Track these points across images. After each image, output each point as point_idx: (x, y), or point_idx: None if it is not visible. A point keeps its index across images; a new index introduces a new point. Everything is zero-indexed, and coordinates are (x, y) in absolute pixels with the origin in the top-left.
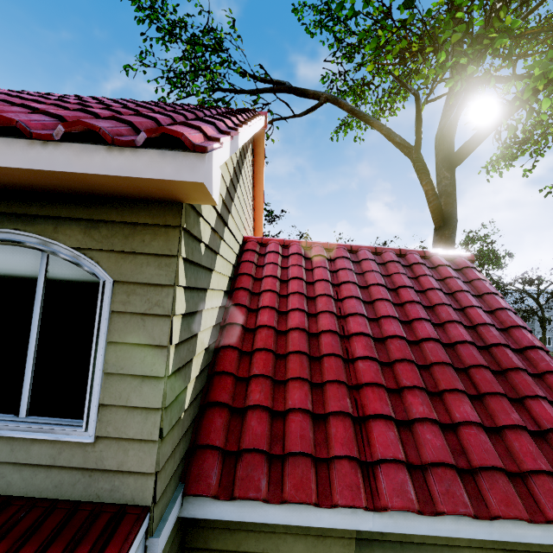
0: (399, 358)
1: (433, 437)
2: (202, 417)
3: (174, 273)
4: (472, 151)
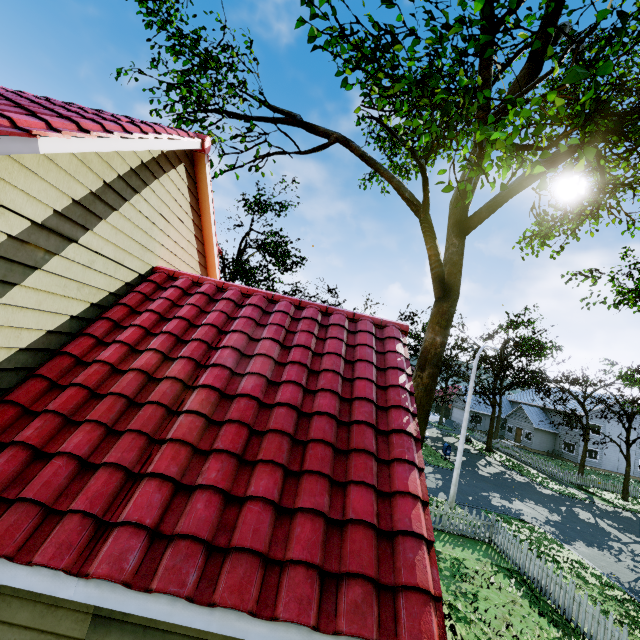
0: (232, 418)
1: (203, 507)
2: None
3: None
4: (483, 220)
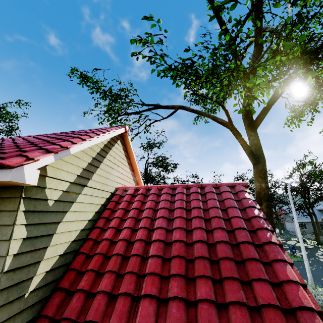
0: (175, 255)
1: (176, 310)
2: (51, 297)
3: (14, 219)
4: (263, 119)
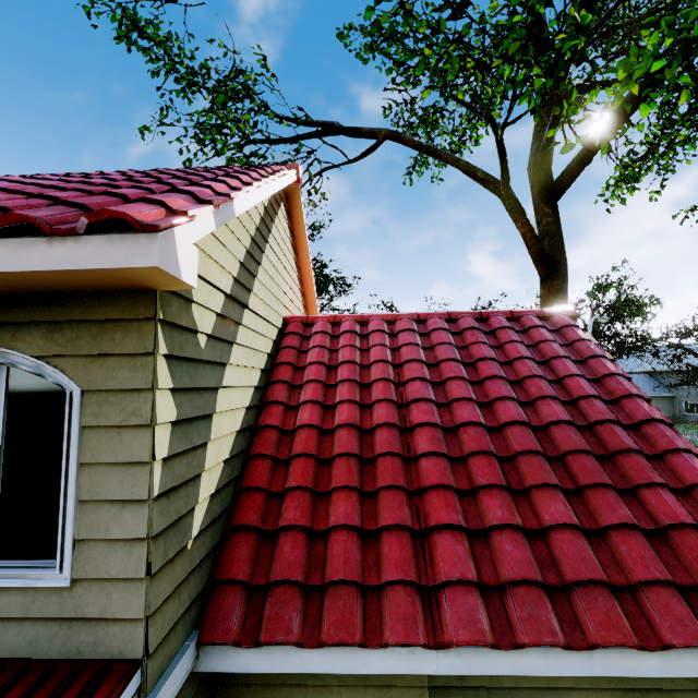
0: (474, 450)
1: (513, 548)
2: (225, 546)
3: (152, 374)
4: (575, 178)
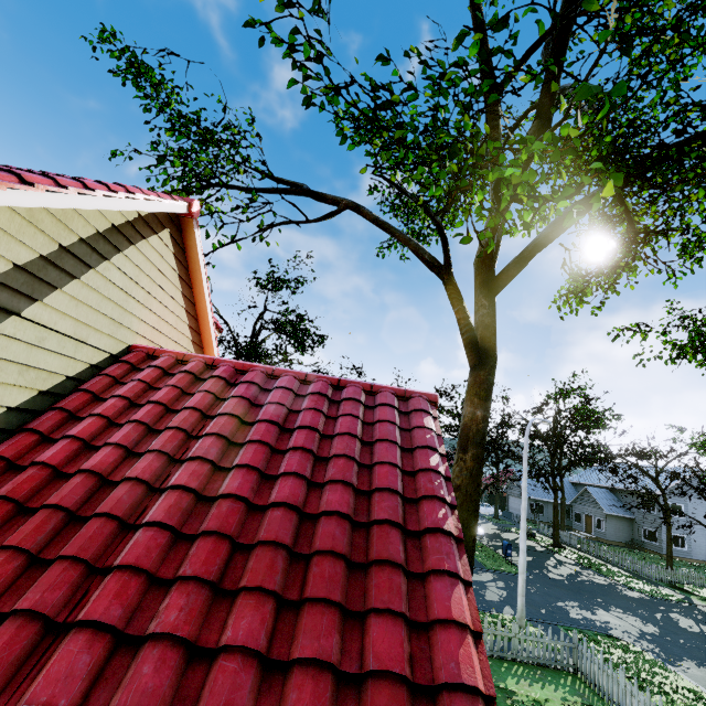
0: (209, 529)
1: (152, 671)
2: None
3: None
4: (512, 277)
